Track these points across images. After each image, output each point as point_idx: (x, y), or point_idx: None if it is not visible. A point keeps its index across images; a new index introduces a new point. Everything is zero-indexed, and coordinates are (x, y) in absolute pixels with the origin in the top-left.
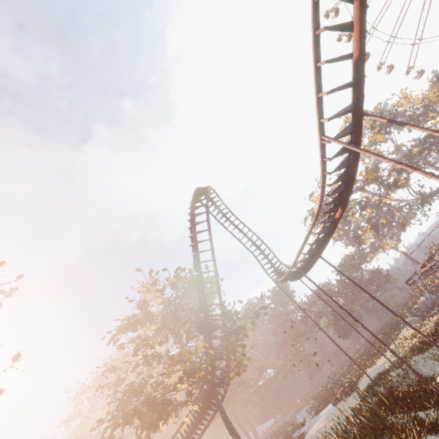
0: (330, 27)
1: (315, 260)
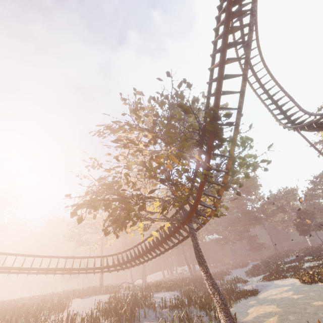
0: None
1: None
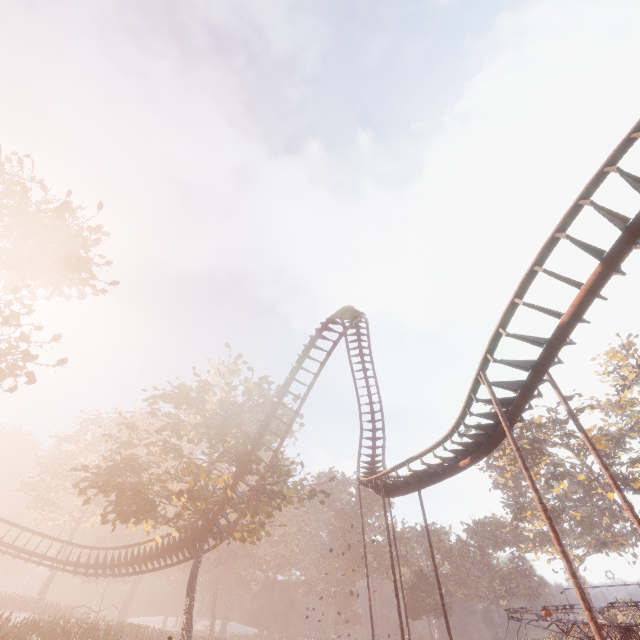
0: (551, 273)
1: (407, 492)
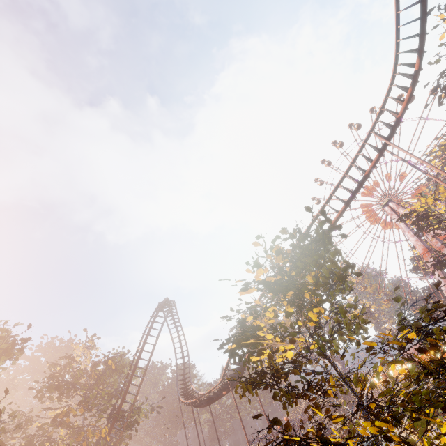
0: None
1: (204, 406)
